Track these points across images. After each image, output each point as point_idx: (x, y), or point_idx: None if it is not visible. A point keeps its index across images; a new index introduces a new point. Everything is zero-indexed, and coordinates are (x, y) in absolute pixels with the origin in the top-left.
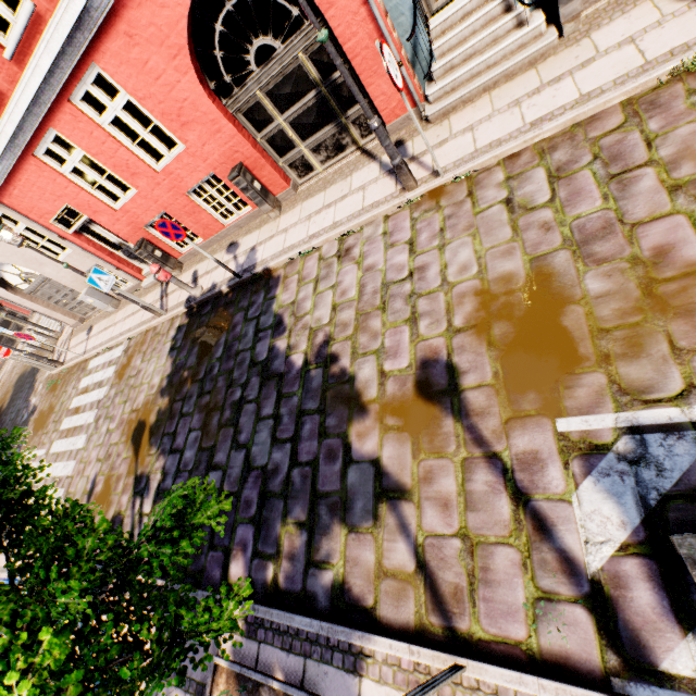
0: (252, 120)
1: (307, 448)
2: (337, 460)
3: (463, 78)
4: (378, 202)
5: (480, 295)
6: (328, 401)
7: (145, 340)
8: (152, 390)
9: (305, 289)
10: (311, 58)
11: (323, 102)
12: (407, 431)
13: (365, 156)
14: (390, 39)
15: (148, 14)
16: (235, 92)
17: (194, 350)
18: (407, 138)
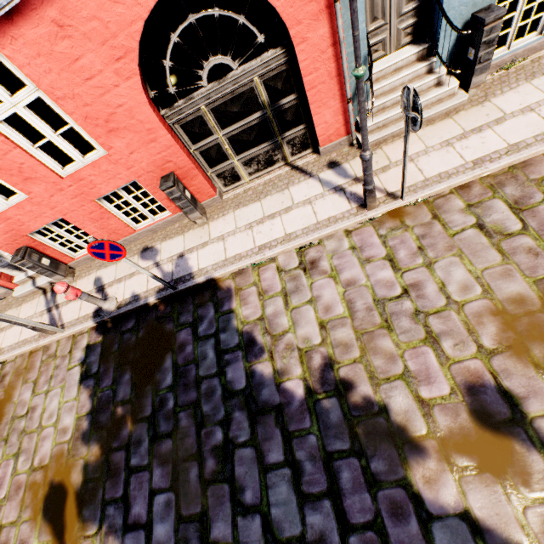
0: (190, 132)
1: (357, 505)
2: (410, 518)
3: (394, 118)
4: (336, 218)
5: (498, 315)
6: (363, 439)
7: (31, 365)
8: (65, 436)
9: (272, 303)
10: (265, 83)
11: (265, 123)
12: (488, 471)
13: (298, 171)
14: (348, 79)
15: (93, 5)
16: (177, 104)
17: (124, 378)
18: (341, 160)
